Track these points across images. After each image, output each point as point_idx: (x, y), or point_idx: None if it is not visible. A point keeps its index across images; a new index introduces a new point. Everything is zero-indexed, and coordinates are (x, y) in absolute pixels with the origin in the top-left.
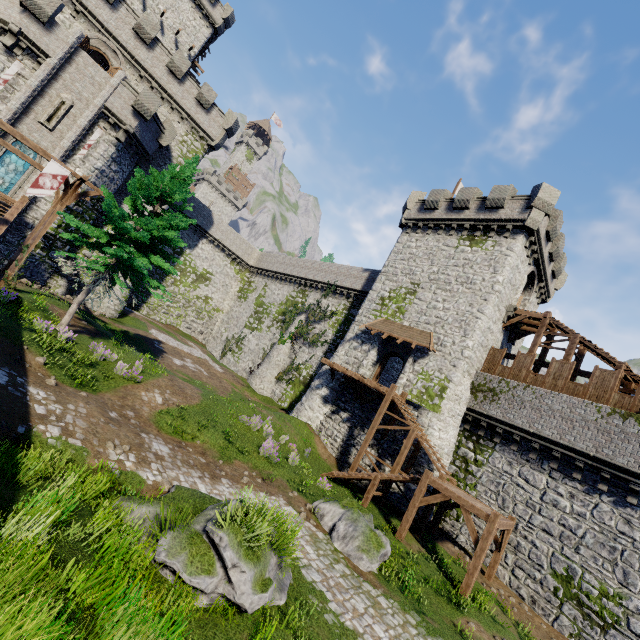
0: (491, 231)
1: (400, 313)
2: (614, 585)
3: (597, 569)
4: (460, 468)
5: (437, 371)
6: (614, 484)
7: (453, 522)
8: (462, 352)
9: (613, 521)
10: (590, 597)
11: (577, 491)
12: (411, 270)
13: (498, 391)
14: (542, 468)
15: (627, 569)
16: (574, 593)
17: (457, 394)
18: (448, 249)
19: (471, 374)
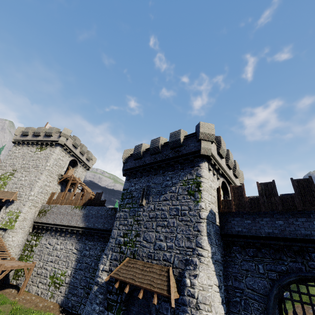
0: (48, 145)
1: (4, 185)
2: (65, 269)
3: (62, 266)
4: (29, 251)
5: (16, 209)
6: (72, 233)
7: (21, 278)
8: (28, 198)
9: (69, 246)
10: (58, 278)
11: (63, 240)
12: (14, 163)
13: (47, 210)
14: (55, 236)
15: (69, 261)
16: (54, 280)
17: (25, 217)
18: (31, 153)
19: (38, 206)
